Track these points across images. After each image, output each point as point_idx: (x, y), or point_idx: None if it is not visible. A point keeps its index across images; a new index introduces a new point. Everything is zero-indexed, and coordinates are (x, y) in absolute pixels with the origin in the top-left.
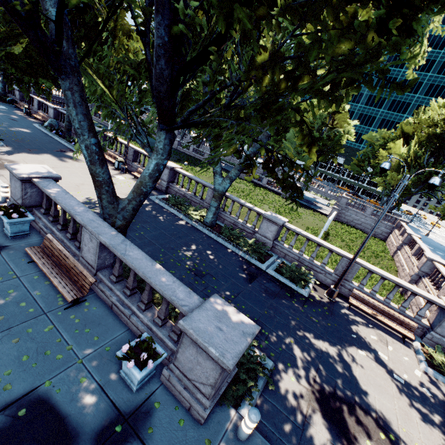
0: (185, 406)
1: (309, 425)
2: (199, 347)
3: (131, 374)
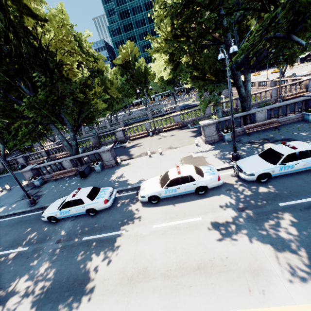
0: None
1: None
2: None
3: None
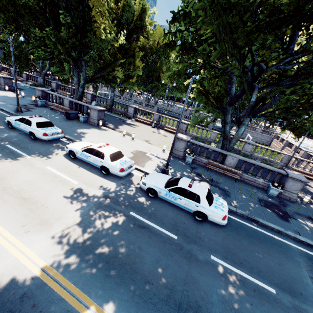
0: (287, 199)
1: (312, 202)
2: (296, 180)
3: (274, 192)
